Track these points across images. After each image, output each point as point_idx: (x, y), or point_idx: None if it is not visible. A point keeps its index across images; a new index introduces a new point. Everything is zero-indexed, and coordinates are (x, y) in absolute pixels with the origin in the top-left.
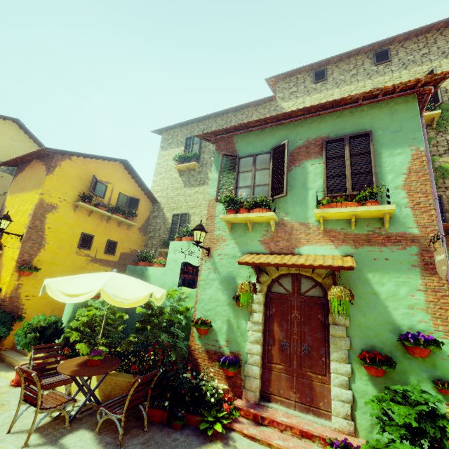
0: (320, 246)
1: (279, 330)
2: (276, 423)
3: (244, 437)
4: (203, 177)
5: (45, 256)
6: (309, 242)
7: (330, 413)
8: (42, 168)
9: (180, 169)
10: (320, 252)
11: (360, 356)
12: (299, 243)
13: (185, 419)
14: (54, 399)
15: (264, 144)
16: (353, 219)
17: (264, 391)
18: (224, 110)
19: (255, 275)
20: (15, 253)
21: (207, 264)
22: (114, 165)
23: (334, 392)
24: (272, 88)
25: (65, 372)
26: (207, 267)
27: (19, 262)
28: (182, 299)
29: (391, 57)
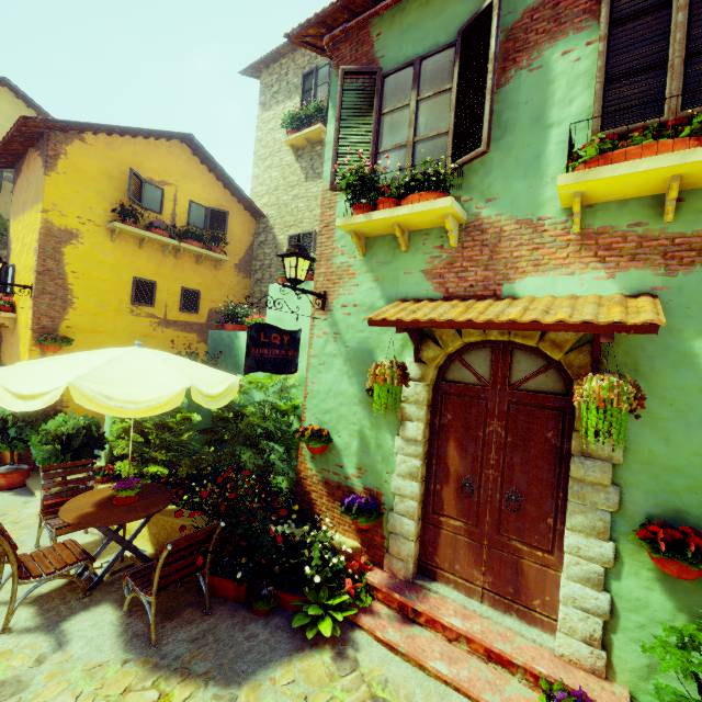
0: (566, 275)
1: (458, 456)
2: (439, 625)
3: (377, 642)
4: None
5: (79, 319)
6: (540, 266)
7: (555, 622)
8: (38, 163)
9: (296, 145)
10: (565, 291)
11: (644, 532)
12: (513, 271)
13: (274, 601)
14: (56, 557)
15: (440, 26)
16: (675, 192)
17: (424, 560)
18: None
19: (413, 346)
20: (28, 317)
21: (322, 326)
22: (171, 147)
23: (568, 591)
24: None
25: (66, 519)
26: (322, 332)
27: (36, 331)
28: (286, 390)
29: None
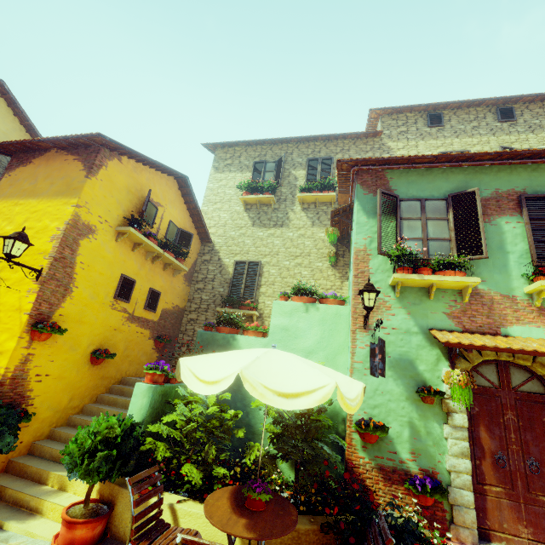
0: (536, 327)
1: (489, 437)
2: None
3: None
4: (281, 217)
5: (71, 308)
6: (520, 321)
7: None
8: (75, 165)
9: (247, 201)
10: (537, 335)
11: None
12: (505, 321)
13: None
14: None
15: (433, 188)
16: None
17: (477, 525)
18: (315, 136)
19: (445, 359)
20: (26, 300)
21: (364, 340)
22: (168, 180)
23: None
24: (370, 121)
25: (242, 534)
26: (364, 344)
27: (33, 317)
28: None
29: (516, 117)
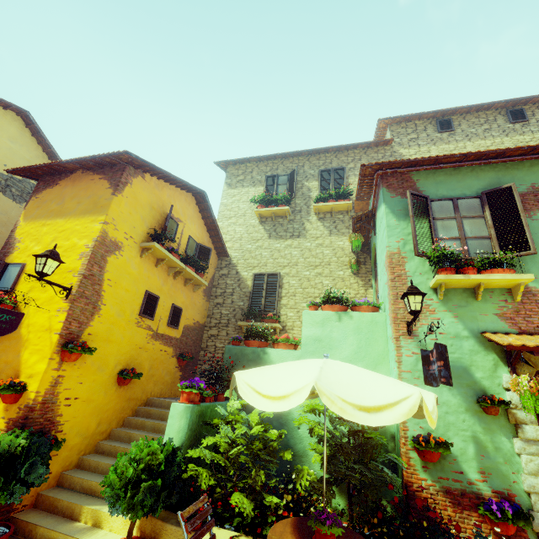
0: None
1: None
2: None
3: None
4: (297, 228)
5: (99, 326)
6: None
7: None
8: (101, 184)
9: (262, 214)
10: None
11: None
12: None
13: None
14: None
15: (464, 186)
16: None
17: None
18: (326, 148)
19: (504, 365)
20: (56, 320)
21: (410, 347)
22: (187, 196)
23: None
24: (378, 131)
25: None
26: (411, 351)
27: (63, 336)
28: None
29: (528, 118)
